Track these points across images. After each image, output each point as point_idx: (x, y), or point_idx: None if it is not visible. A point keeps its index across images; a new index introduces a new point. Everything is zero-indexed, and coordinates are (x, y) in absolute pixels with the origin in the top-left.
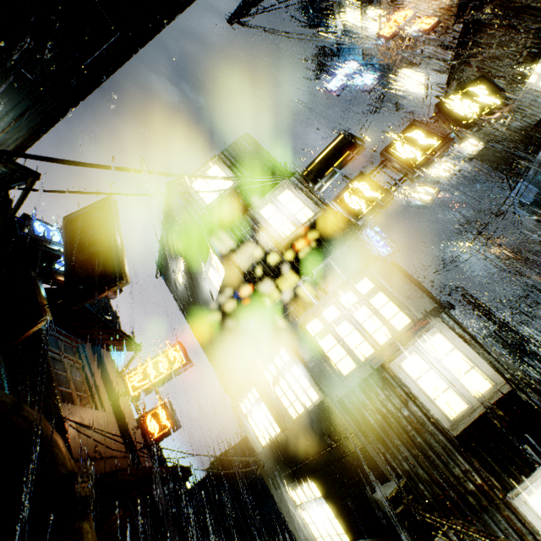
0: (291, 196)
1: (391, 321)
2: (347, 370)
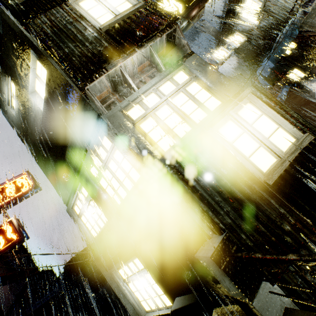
0: None
1: (205, 104)
2: (168, 147)
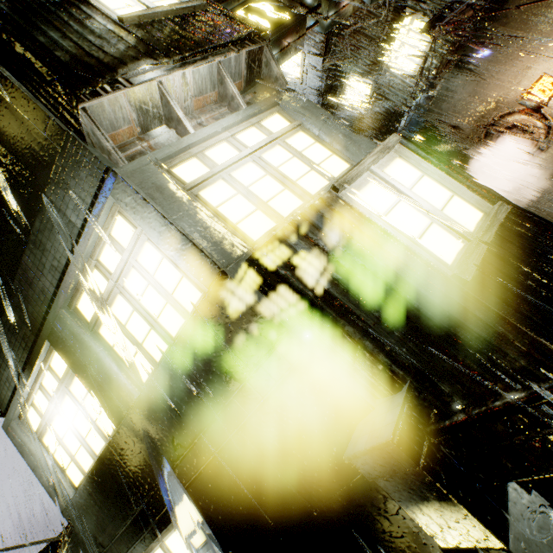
0: None
1: (323, 166)
2: (260, 232)
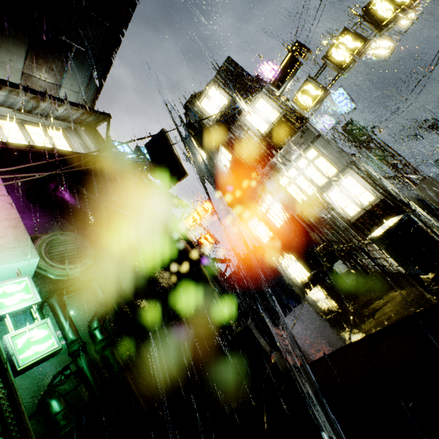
0: (263, 103)
1: (326, 173)
2: (302, 201)
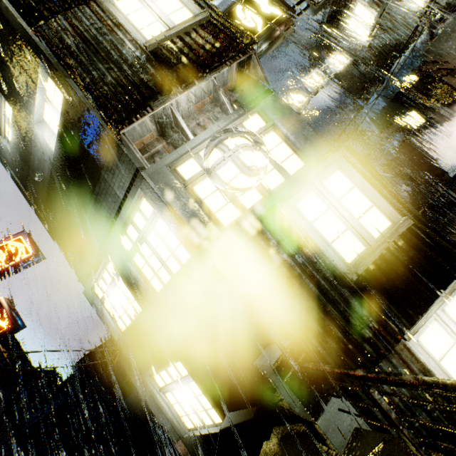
0: None
1: (283, 165)
2: (229, 220)
